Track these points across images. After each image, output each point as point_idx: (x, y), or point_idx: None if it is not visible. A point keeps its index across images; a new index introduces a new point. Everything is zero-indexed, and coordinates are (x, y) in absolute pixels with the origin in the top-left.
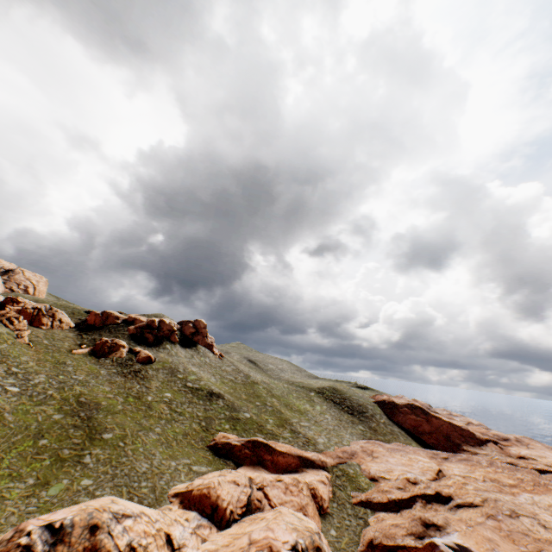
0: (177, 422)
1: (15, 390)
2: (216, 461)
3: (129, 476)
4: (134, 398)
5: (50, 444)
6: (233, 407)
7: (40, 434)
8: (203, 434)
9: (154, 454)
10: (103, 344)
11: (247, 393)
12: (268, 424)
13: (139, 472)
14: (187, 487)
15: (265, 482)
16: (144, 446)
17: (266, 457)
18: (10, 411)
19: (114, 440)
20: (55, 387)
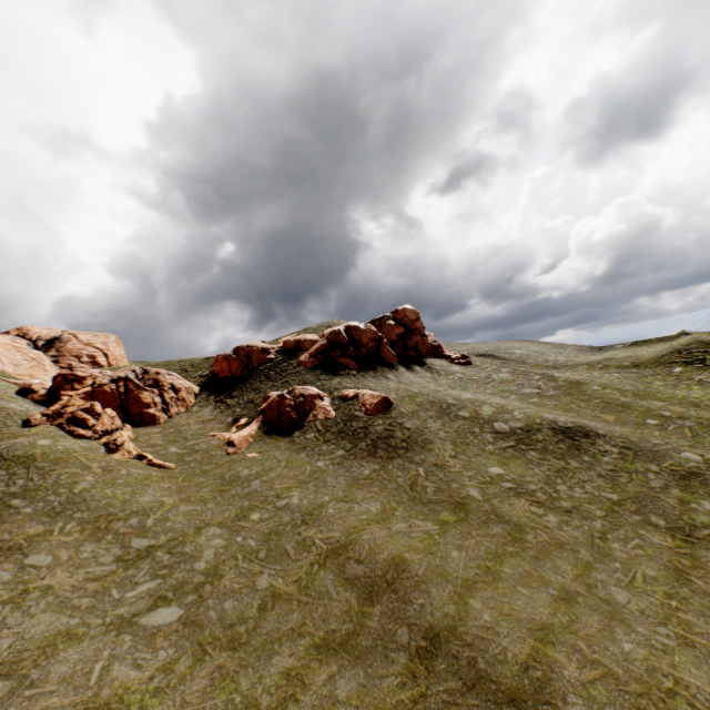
0: (605, 540)
1: (171, 617)
2: None
3: None
4: (449, 511)
5: None
6: (641, 449)
7: None
8: (704, 554)
9: None
10: (279, 405)
11: (600, 408)
12: None
13: None
14: None
15: None
16: None
17: None
18: None
19: None
20: (262, 556)
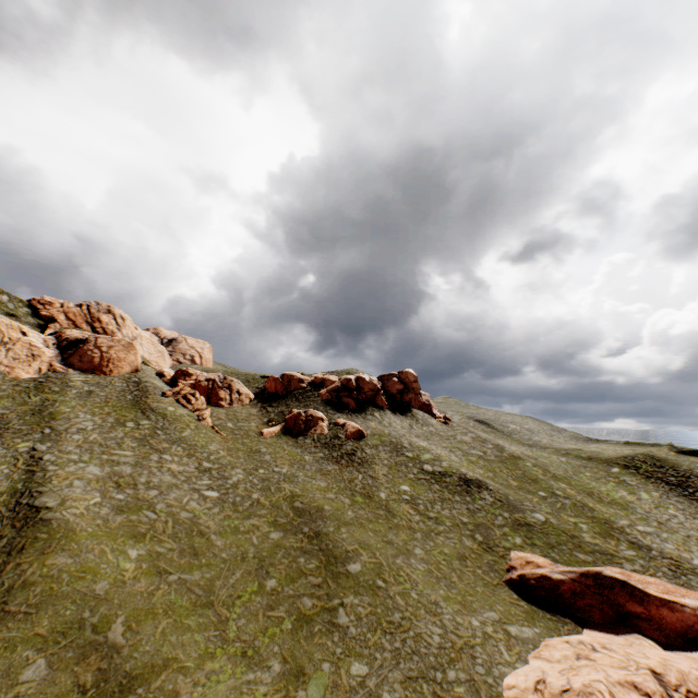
0: (437, 534)
1: (214, 495)
2: (537, 611)
3: (420, 655)
4: (362, 497)
5: (281, 588)
6: (509, 503)
7: (262, 568)
8: (487, 556)
9: (436, 603)
10: (296, 418)
11: (515, 477)
12: (583, 533)
13: (431, 645)
14: (538, 691)
15: (689, 684)
16: (414, 587)
17: (632, 608)
18: (216, 531)
19: (366, 577)
20: (259, 487)
